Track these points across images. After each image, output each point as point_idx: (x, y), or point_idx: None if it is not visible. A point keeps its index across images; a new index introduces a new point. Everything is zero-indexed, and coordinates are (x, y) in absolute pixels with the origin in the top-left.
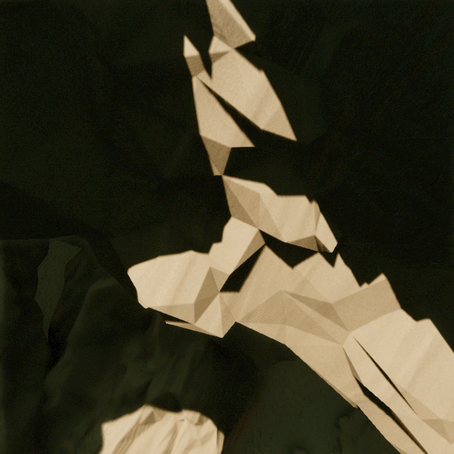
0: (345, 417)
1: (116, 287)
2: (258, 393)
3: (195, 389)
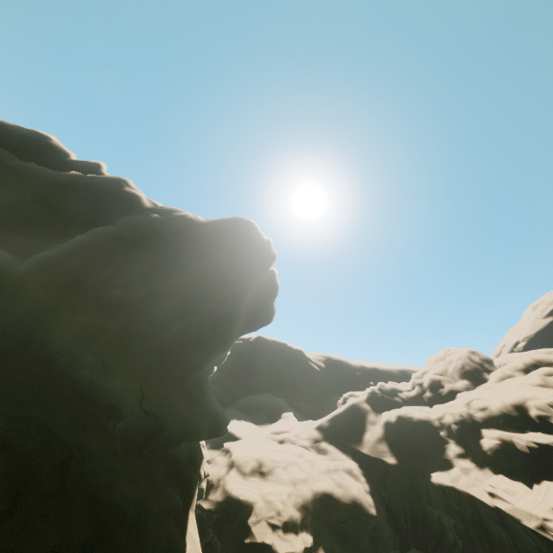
0: None
1: None
2: None
3: None
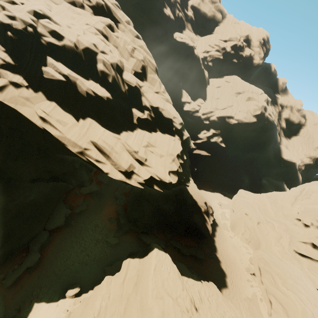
0: (110, 266)
1: None
2: (42, 263)
3: None
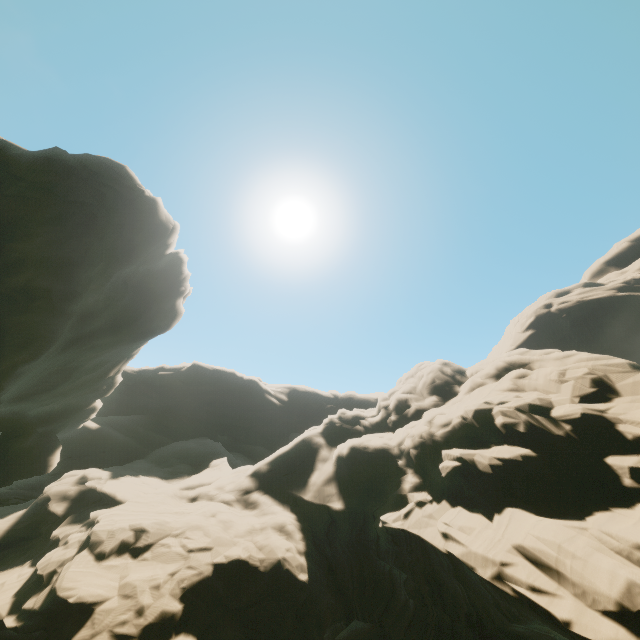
0: None
1: (369, 628)
2: None
3: None
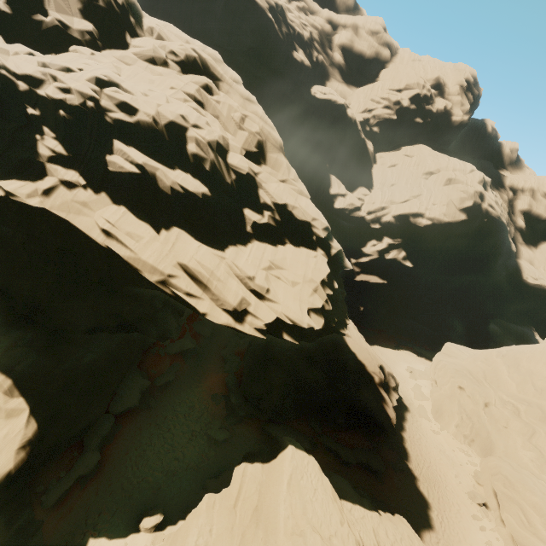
0: (214, 479)
1: None
2: (103, 469)
3: (13, 358)
